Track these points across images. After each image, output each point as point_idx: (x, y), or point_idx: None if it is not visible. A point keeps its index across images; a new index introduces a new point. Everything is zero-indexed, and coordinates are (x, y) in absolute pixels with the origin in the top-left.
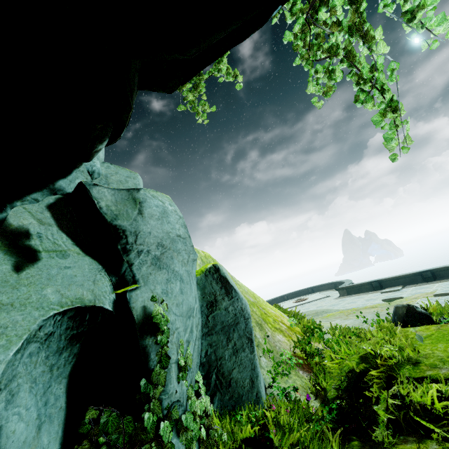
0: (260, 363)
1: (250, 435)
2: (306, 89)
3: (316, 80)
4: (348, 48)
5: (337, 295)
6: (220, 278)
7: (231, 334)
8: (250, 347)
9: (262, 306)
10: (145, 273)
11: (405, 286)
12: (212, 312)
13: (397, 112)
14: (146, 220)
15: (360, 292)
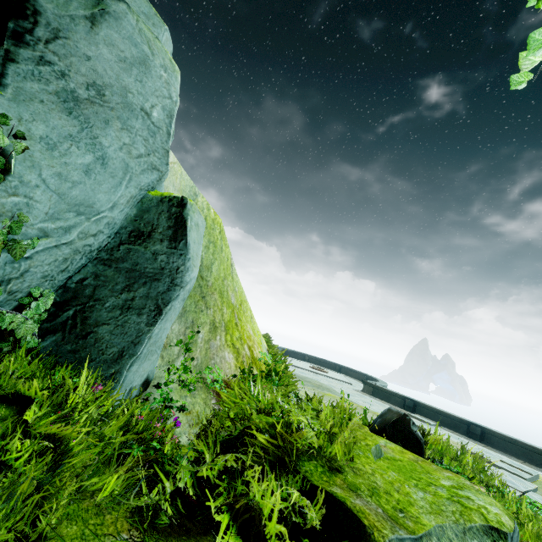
0: (175, 361)
1: (36, 397)
2: None
3: None
4: None
5: (360, 389)
6: (178, 216)
7: (138, 285)
8: (152, 318)
9: (242, 317)
10: (30, 92)
11: (440, 425)
12: (133, 244)
13: None
14: (95, 38)
15: (387, 400)
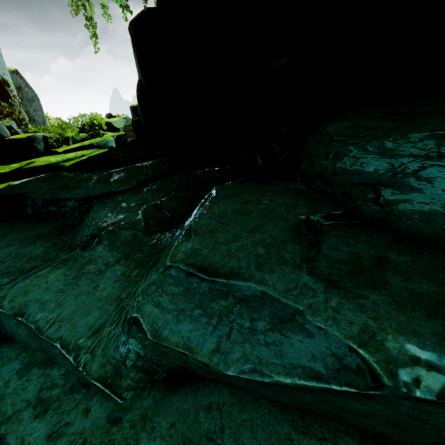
0: None
1: None
2: (68, 4)
3: (72, 4)
4: (84, 2)
5: None
6: (21, 77)
7: (32, 104)
8: (42, 111)
9: None
10: None
11: None
12: (21, 92)
13: (97, 38)
14: None
15: None
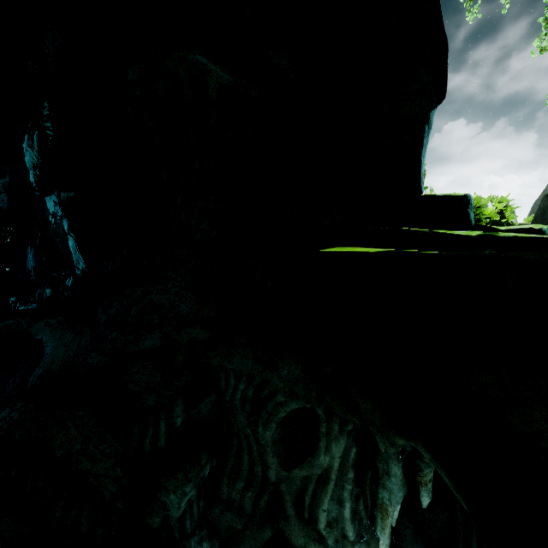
0: None
1: None
2: (533, 42)
3: (541, 39)
4: None
5: None
6: None
7: None
8: None
9: None
10: None
11: None
12: None
13: None
14: None
15: None
